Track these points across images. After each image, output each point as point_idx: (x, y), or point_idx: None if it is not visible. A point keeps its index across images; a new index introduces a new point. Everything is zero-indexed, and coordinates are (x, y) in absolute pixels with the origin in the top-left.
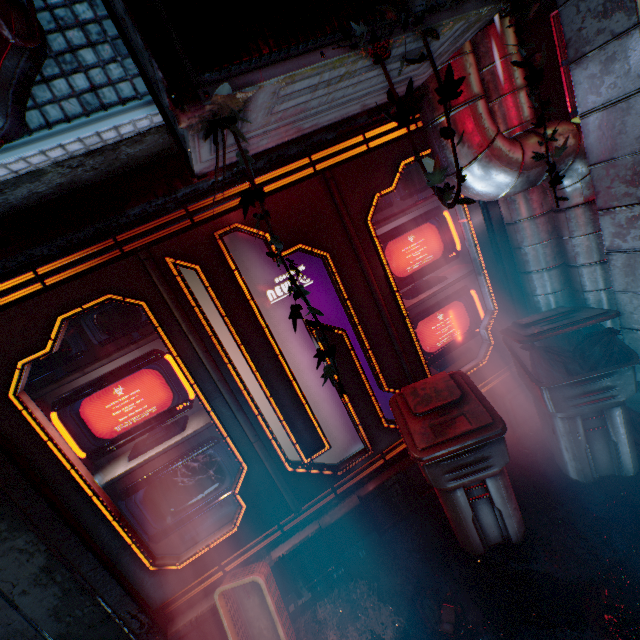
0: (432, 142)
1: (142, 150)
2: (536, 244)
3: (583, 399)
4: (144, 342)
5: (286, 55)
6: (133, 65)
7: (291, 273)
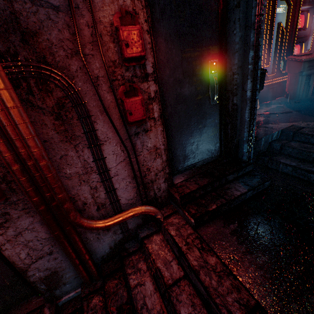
0: None
1: None
2: None
3: None
4: None
5: None
6: None
7: (282, 6)
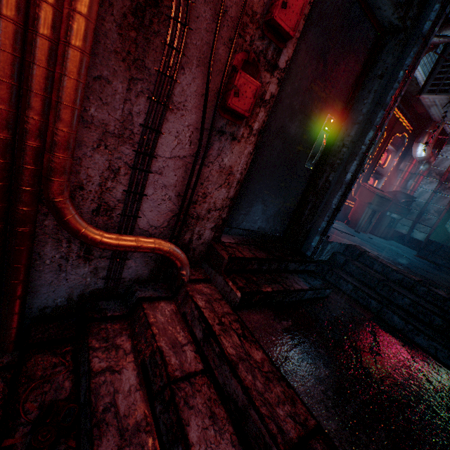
0: (423, 134)
1: None
2: (402, 179)
3: (397, 212)
4: None
5: None
6: (428, 68)
7: None
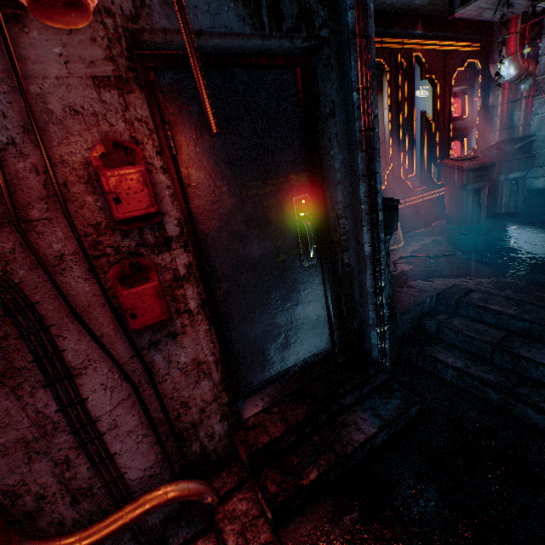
0: (495, 47)
1: (416, 4)
2: (502, 116)
3: (515, 169)
4: None
5: None
6: None
7: (424, 88)
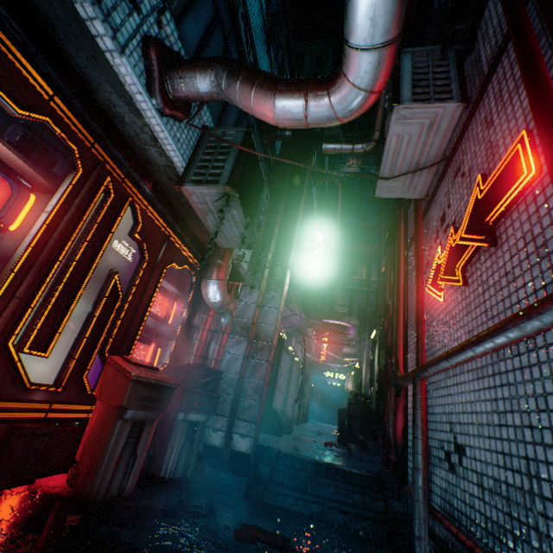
0: (211, 265)
1: (152, 155)
2: (201, 340)
3: (198, 407)
4: (45, 177)
5: (240, 206)
6: (188, 152)
7: (130, 247)
